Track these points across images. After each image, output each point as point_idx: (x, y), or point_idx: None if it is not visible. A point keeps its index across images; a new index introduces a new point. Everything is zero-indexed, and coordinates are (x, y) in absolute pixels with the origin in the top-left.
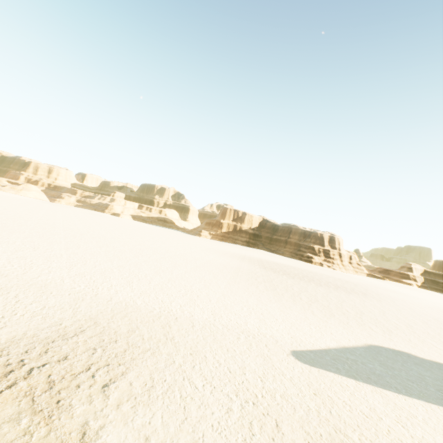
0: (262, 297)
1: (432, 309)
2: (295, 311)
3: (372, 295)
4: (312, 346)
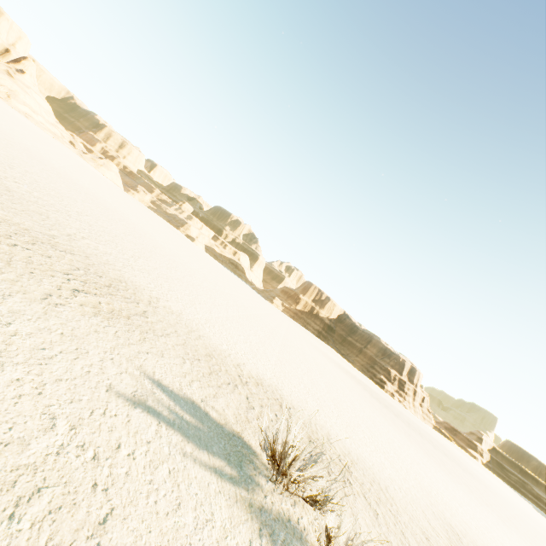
0: (440, 471)
1: (530, 519)
2: (482, 508)
3: (475, 477)
4: None
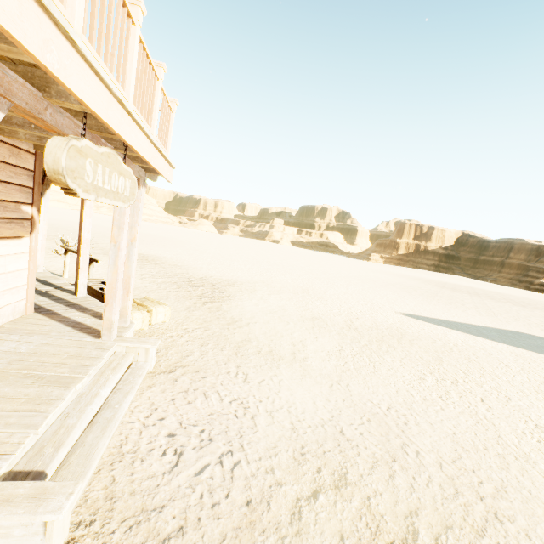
0: (407, 296)
1: None
2: (439, 307)
3: None
4: (428, 316)
